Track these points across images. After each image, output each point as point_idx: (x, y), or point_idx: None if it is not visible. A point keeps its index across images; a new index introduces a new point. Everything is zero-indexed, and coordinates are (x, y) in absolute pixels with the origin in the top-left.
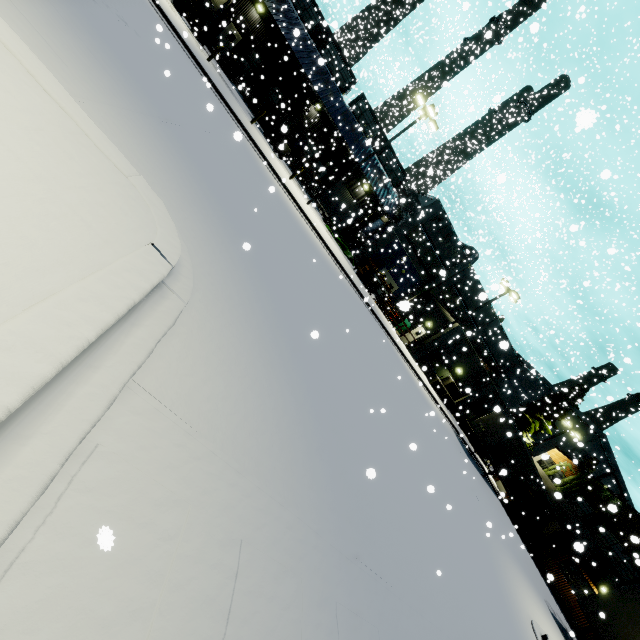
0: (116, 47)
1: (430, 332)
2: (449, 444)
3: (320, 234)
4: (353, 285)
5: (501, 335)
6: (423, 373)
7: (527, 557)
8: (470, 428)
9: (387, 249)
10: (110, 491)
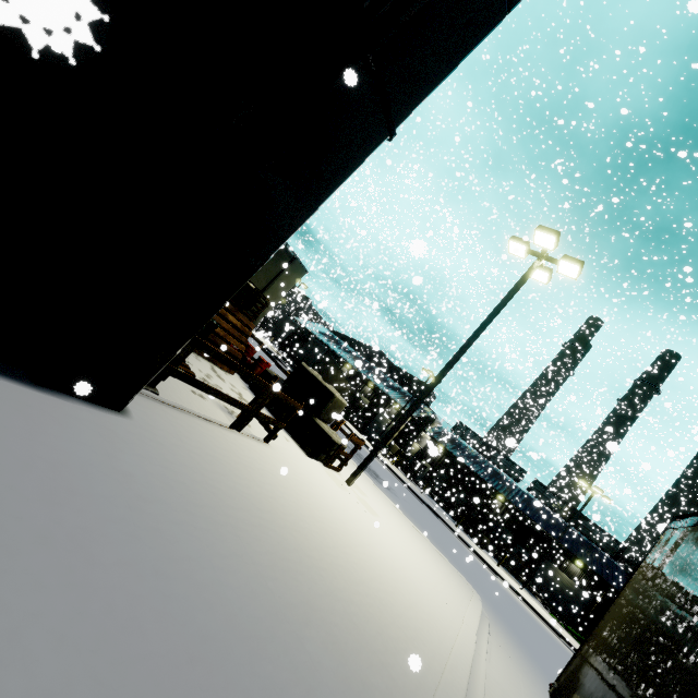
0: (414, 516)
1: None
2: None
3: (544, 617)
4: None
5: None
6: None
7: None
8: None
9: None
10: (499, 652)
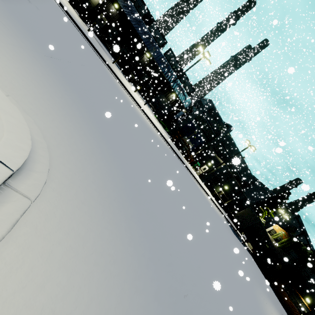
0: (15, 10)
1: (210, 168)
2: (225, 230)
3: (151, 120)
4: (170, 147)
5: (245, 167)
6: (208, 189)
7: (269, 287)
8: (233, 216)
9: (186, 126)
10: None
